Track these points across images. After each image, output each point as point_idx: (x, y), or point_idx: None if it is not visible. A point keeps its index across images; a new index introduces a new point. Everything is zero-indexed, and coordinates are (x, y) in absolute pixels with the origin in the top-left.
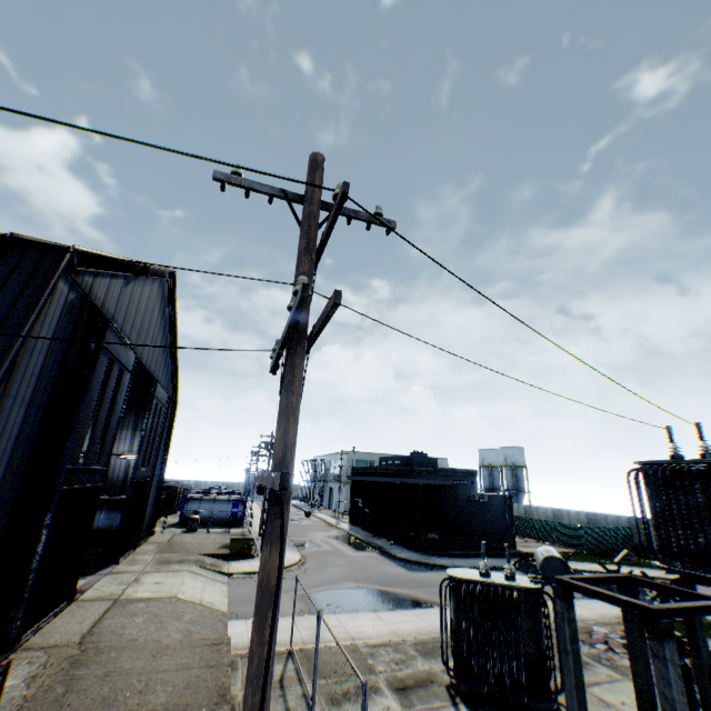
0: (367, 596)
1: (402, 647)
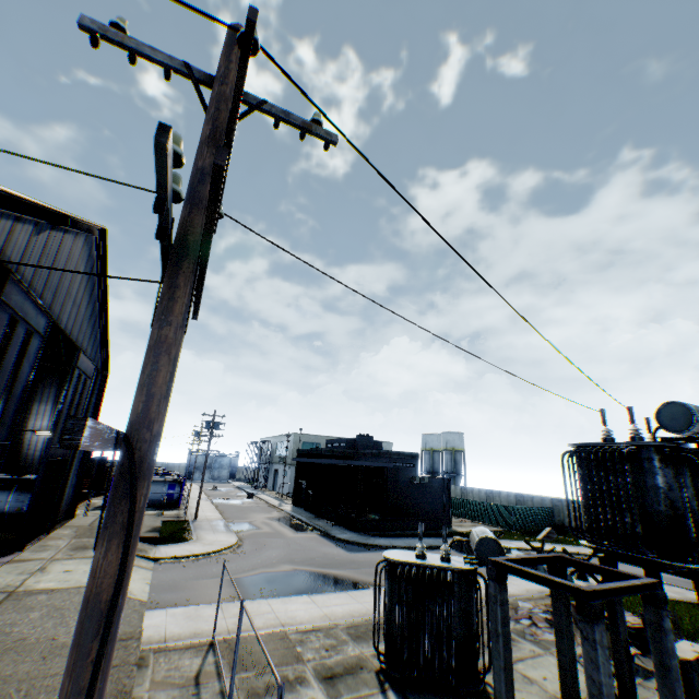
0: (302, 578)
1: (334, 631)
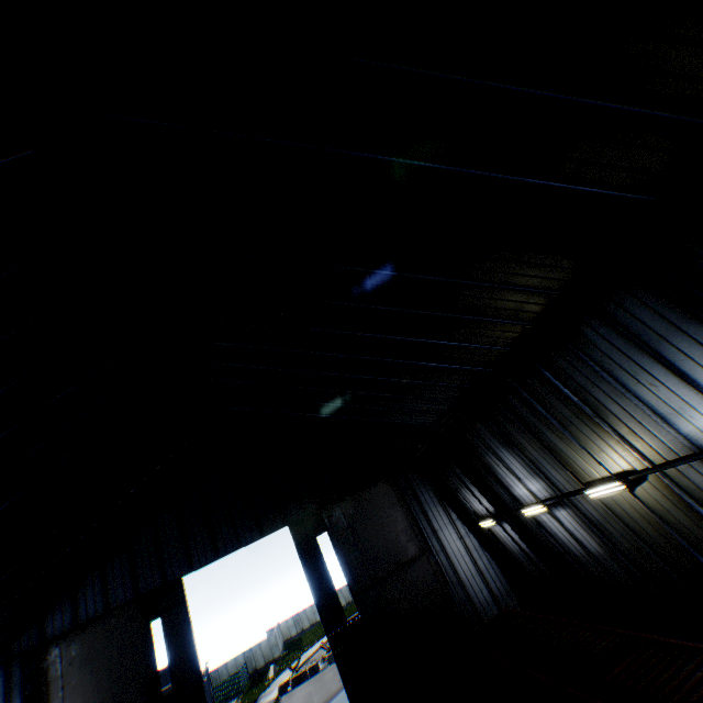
0: None
1: None
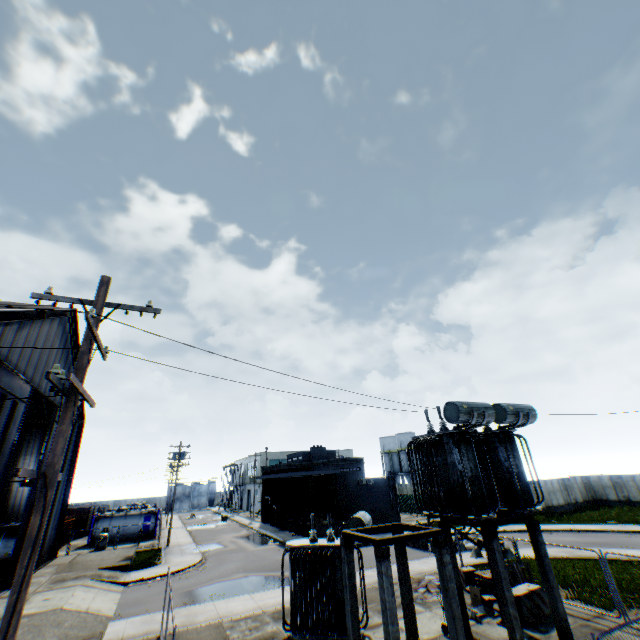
0: (250, 582)
1: (261, 616)
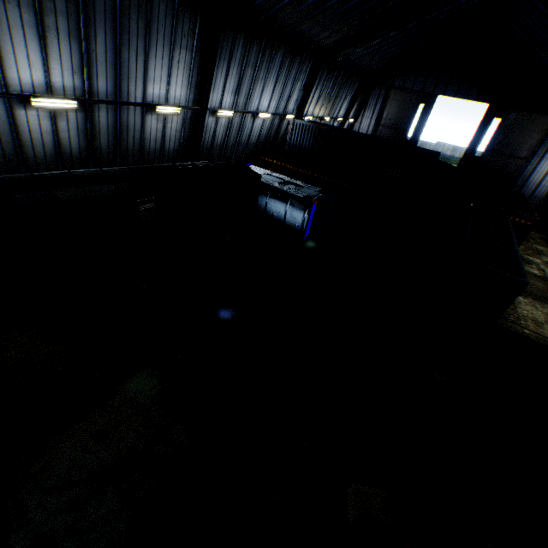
0: None
1: None
